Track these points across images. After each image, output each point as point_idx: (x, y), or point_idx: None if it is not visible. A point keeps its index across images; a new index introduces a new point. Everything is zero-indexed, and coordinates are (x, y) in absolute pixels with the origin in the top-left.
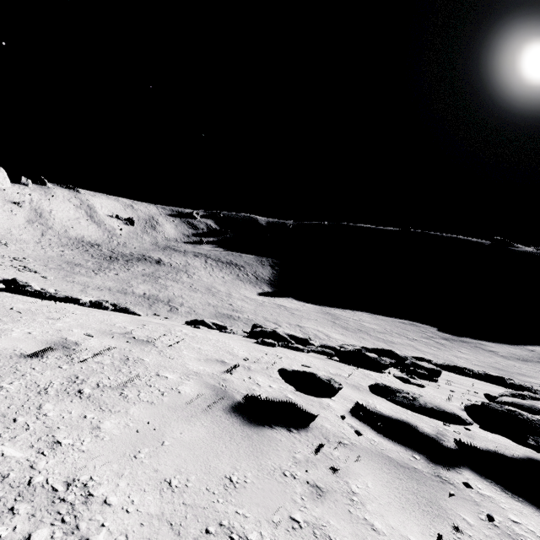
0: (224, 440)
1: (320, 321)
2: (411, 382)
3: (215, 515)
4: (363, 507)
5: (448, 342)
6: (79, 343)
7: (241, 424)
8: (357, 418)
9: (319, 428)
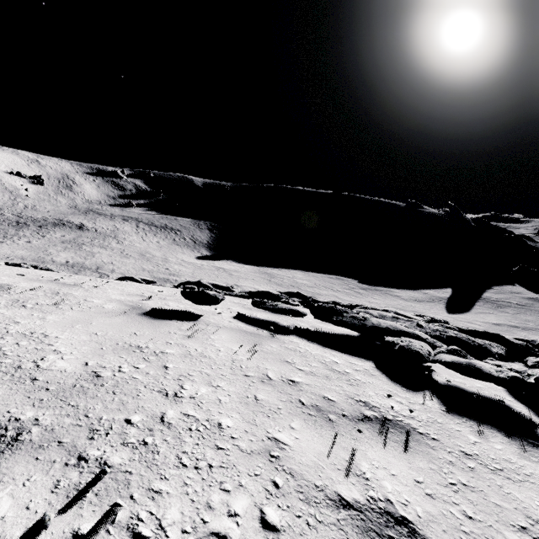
0: (134, 323)
1: (257, 280)
2: (290, 303)
3: (123, 341)
4: (213, 341)
5: (365, 291)
6: (11, 285)
7: (148, 319)
8: (237, 319)
9: (205, 321)
